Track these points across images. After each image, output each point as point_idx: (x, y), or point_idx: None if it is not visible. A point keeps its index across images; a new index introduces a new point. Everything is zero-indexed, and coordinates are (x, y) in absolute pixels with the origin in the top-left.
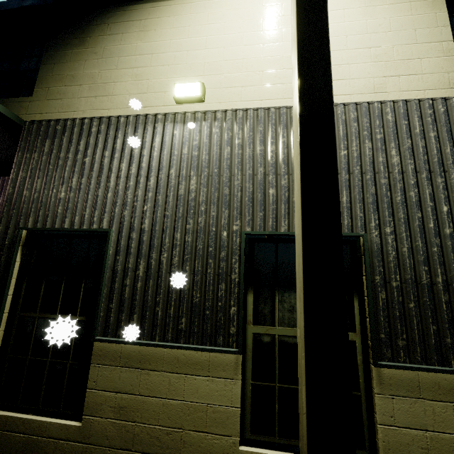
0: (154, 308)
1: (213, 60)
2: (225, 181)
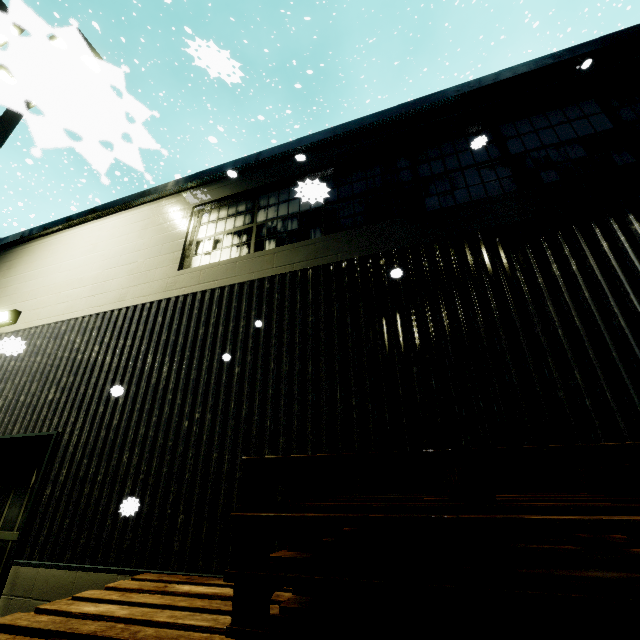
0: None
1: (37, 287)
2: None
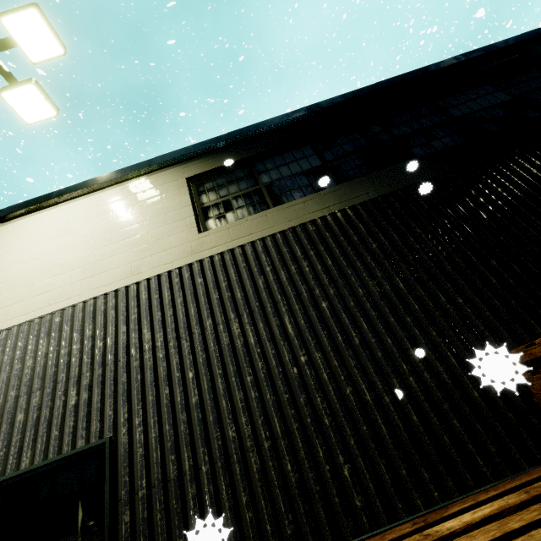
0: None
1: None
2: None
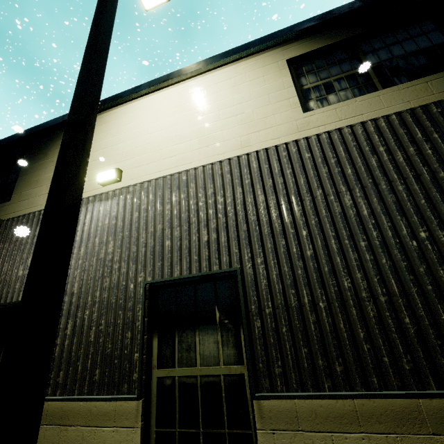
0: (76, 363)
1: (129, 149)
2: (133, 241)
